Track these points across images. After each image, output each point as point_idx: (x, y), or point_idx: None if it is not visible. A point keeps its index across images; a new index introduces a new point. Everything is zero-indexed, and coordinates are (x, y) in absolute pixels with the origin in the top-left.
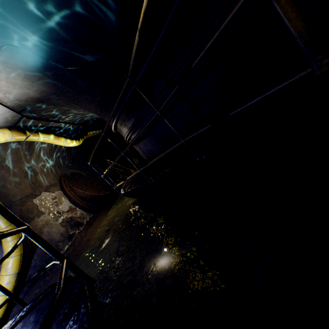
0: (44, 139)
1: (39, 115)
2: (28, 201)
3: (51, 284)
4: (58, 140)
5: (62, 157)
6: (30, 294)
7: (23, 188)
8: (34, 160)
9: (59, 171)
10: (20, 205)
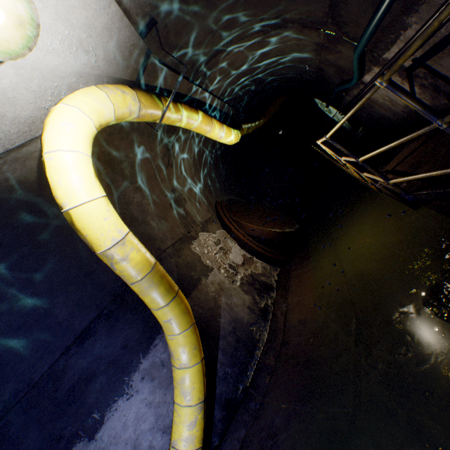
0: (191, 121)
1: (175, 61)
2: (182, 248)
3: (266, 424)
4: (210, 125)
5: (210, 175)
6: (230, 439)
7: (172, 227)
8: (176, 176)
9: (212, 198)
10: (174, 257)
